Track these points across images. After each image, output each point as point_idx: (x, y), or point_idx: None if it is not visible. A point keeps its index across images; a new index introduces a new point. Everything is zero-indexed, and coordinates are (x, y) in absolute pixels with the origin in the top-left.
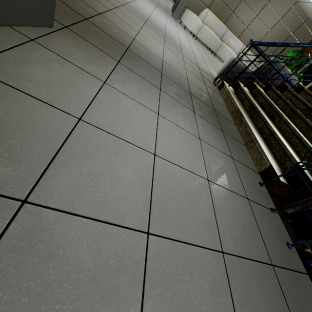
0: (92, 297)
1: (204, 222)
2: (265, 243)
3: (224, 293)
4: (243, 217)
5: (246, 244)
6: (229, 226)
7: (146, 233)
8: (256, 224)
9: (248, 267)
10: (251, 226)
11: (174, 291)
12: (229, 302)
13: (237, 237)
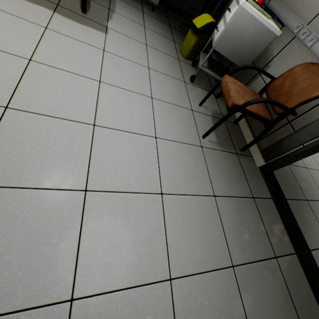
0: None
1: None
2: None
3: None
4: None
5: None
6: None
7: None
8: None
9: None
10: None
11: None
12: None
13: None
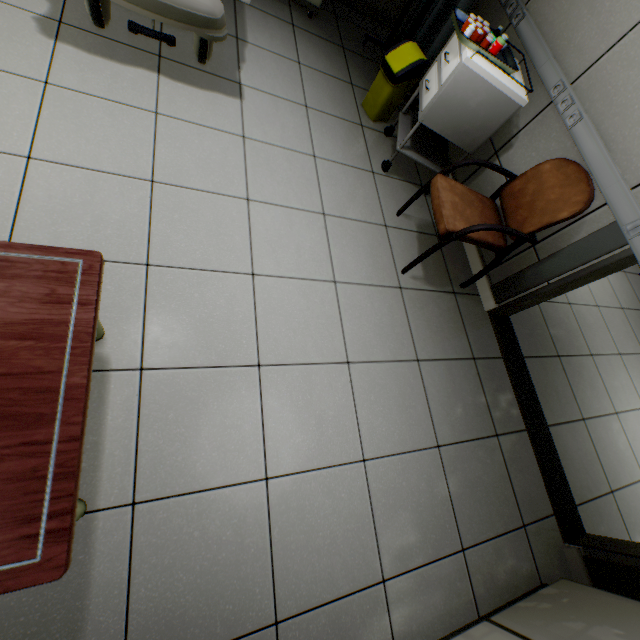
0: (597, 327)
1: (610, 296)
2: (638, 299)
3: (627, 324)
4: (625, 287)
5: (630, 303)
6: (620, 295)
7: (596, 306)
8: (632, 289)
9: (633, 313)
10: (629, 291)
11: (613, 325)
12: (629, 327)
13: (625, 300)
